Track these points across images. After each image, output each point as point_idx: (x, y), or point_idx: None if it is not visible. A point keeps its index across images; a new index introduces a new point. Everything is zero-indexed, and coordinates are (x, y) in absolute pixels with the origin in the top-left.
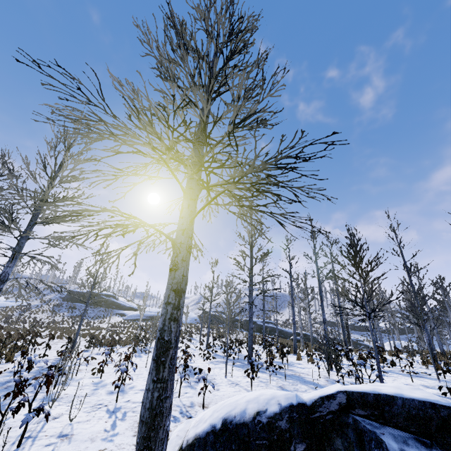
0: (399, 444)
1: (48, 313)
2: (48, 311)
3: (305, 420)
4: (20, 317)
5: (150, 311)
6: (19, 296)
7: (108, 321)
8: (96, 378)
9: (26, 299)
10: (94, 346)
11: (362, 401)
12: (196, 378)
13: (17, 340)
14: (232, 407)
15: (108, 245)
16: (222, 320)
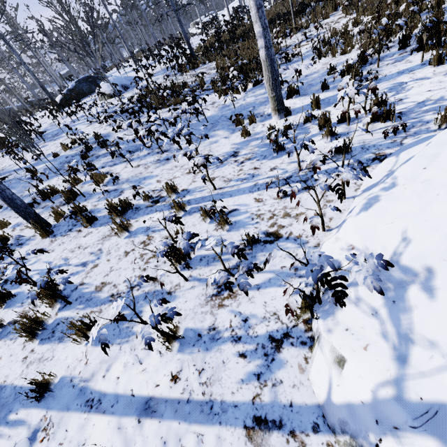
0: (83, 84)
1: None
2: None
3: (71, 90)
4: None
5: None
6: None
7: None
8: None
9: None
10: None
11: (76, 82)
12: None
13: None
14: (58, 98)
15: None
16: None
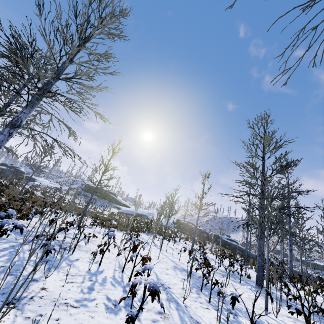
0: None
1: (71, 196)
2: (71, 194)
3: None
4: (53, 194)
5: (138, 210)
6: (57, 182)
7: (110, 209)
8: (94, 263)
9: (60, 184)
10: (97, 225)
11: None
12: (221, 300)
13: (33, 202)
14: None
15: (120, 141)
16: (191, 229)
